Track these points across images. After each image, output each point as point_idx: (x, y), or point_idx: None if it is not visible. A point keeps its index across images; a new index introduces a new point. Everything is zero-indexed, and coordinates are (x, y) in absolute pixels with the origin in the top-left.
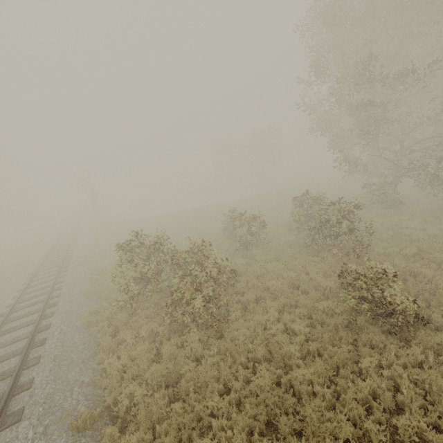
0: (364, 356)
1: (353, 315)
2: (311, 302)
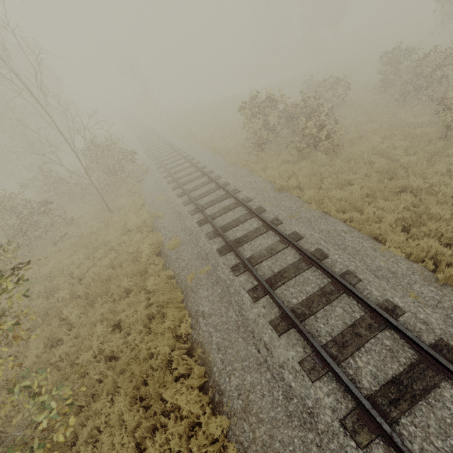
0: (451, 149)
1: (443, 133)
2: (409, 129)
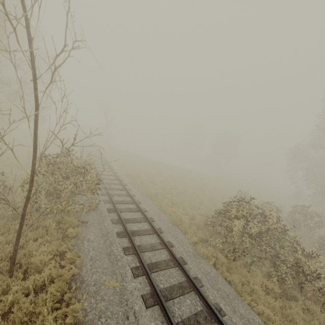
0: None
1: None
2: None
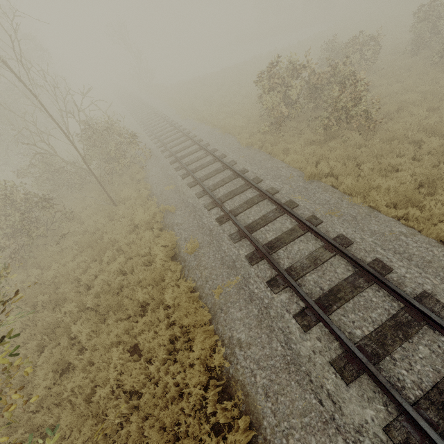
0: None
1: None
2: None
